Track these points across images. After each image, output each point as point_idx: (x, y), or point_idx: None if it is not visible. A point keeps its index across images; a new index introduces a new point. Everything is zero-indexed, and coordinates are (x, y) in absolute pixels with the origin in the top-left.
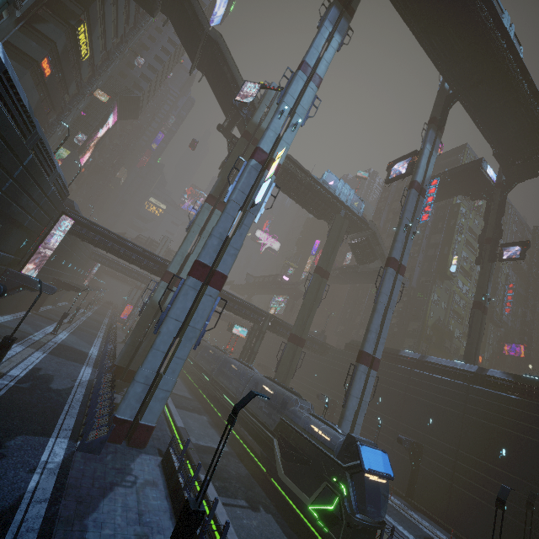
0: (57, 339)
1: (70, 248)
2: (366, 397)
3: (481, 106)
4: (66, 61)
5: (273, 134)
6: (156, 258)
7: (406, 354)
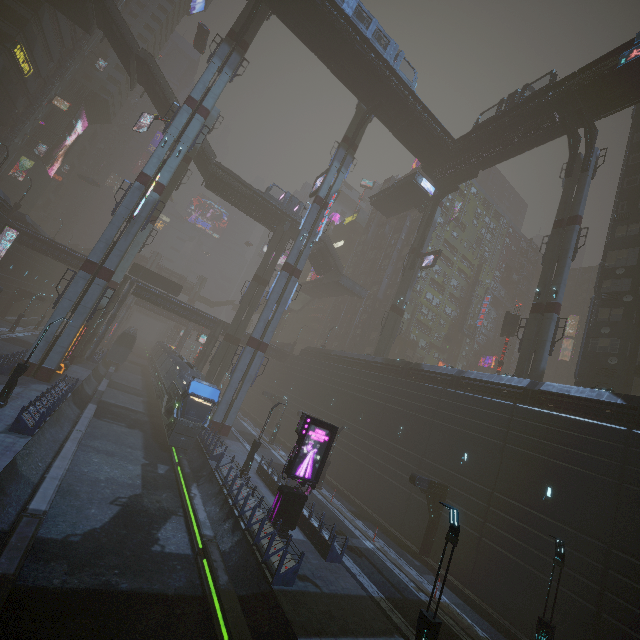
0: (13, 335)
1: (30, 259)
2: (252, 372)
3: (393, 125)
4: (7, 80)
5: (156, 160)
6: None
7: (334, 353)
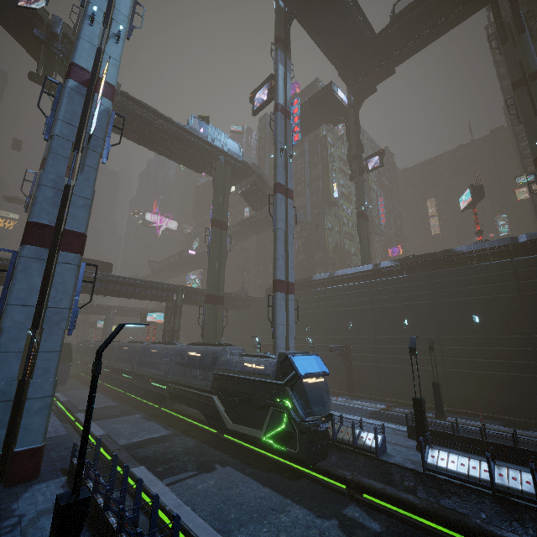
0: None
1: None
2: (292, 321)
3: (317, 23)
4: None
5: (89, 45)
6: (0, 262)
7: (318, 278)
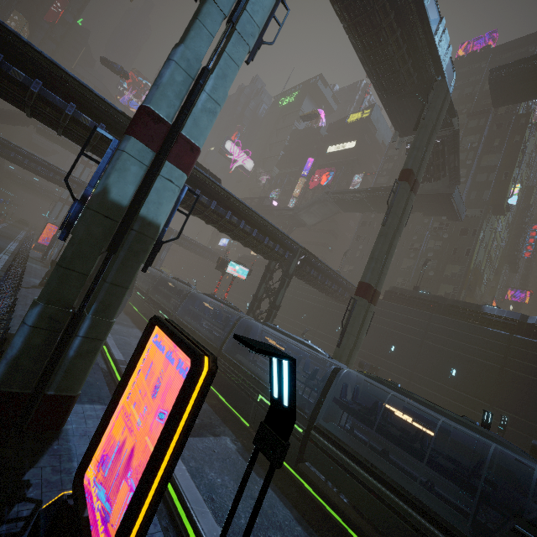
0: None
1: None
2: None
3: None
4: None
5: None
6: (97, 107)
7: (496, 313)
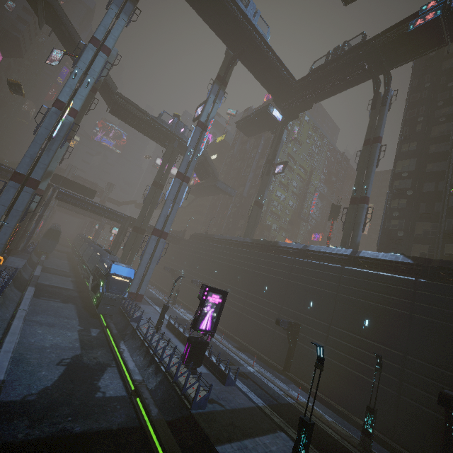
0: None
1: None
2: (157, 254)
3: (252, 67)
4: None
5: (69, 89)
6: None
7: (215, 237)
